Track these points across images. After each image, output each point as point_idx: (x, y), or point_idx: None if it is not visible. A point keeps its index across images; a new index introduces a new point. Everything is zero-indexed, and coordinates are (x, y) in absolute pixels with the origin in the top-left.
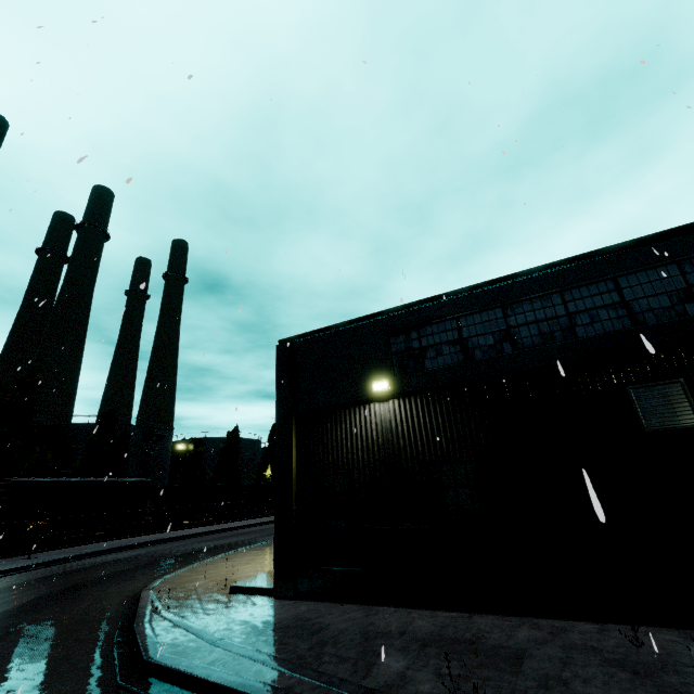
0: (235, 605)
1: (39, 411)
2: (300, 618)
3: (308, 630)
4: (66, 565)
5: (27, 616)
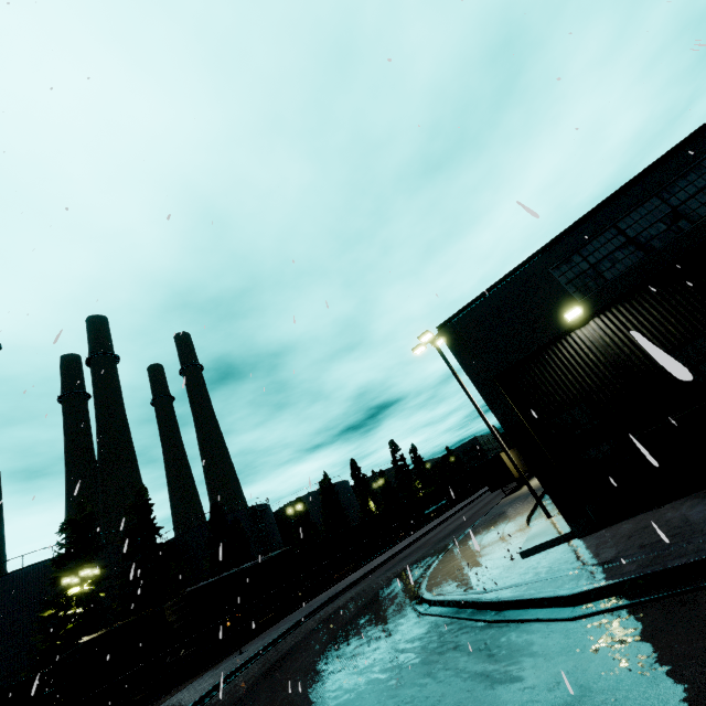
0: (552, 556)
1: (161, 528)
2: (643, 527)
3: (673, 524)
4: (286, 641)
5: (348, 660)
